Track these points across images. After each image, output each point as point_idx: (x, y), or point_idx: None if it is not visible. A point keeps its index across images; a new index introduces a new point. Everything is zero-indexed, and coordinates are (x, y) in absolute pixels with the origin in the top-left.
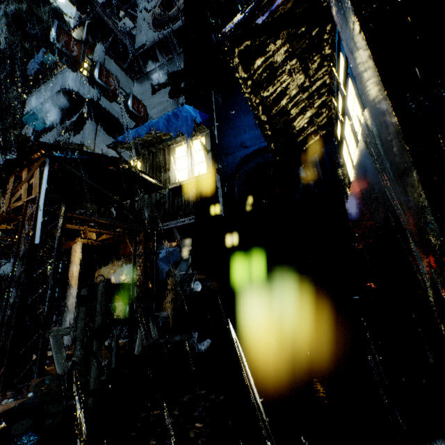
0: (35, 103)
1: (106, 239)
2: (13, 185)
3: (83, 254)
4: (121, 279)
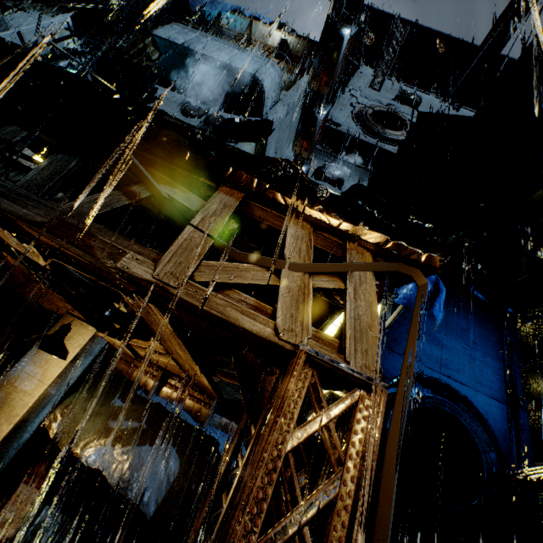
0: (188, 42)
1: (157, 364)
2: (225, 221)
3: (77, 355)
4: (123, 482)
